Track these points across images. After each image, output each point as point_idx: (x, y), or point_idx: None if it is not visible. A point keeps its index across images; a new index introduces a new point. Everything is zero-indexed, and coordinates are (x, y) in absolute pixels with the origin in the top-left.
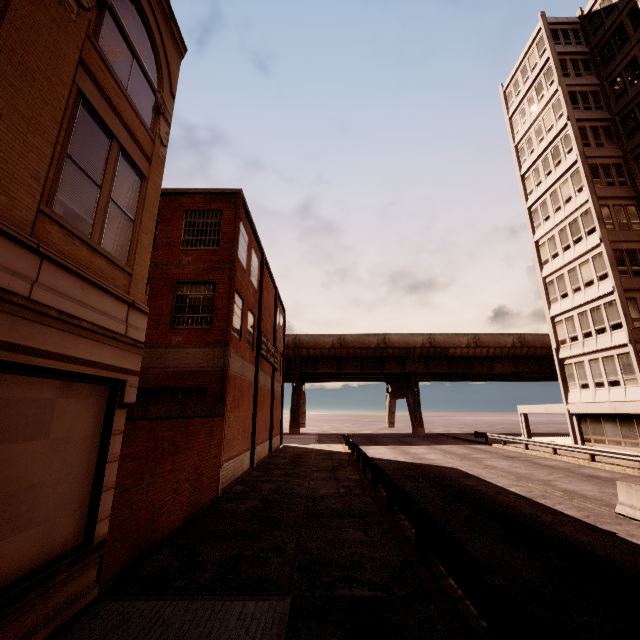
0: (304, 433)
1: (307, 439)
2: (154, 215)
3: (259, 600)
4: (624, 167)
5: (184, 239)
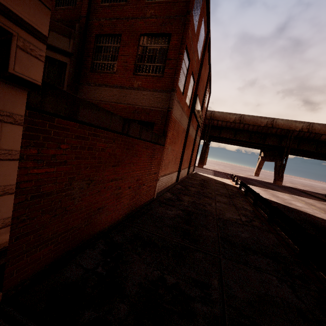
0: (205, 168)
1: (207, 172)
2: None
3: None
4: None
5: None
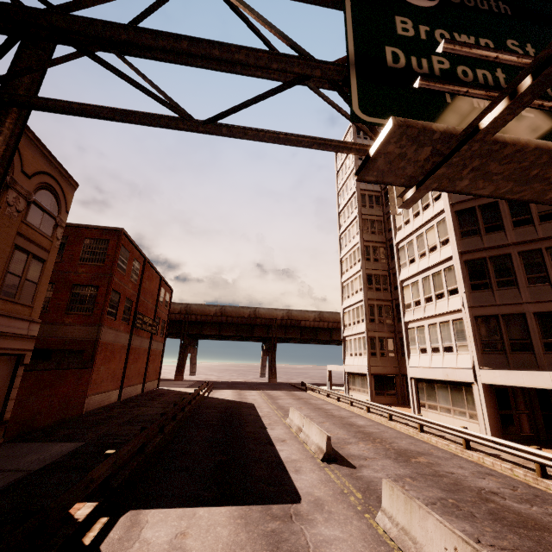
0: (188, 380)
1: (183, 384)
2: (49, 275)
3: (73, 443)
4: (383, 223)
5: (82, 257)
